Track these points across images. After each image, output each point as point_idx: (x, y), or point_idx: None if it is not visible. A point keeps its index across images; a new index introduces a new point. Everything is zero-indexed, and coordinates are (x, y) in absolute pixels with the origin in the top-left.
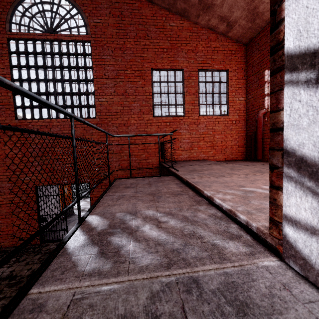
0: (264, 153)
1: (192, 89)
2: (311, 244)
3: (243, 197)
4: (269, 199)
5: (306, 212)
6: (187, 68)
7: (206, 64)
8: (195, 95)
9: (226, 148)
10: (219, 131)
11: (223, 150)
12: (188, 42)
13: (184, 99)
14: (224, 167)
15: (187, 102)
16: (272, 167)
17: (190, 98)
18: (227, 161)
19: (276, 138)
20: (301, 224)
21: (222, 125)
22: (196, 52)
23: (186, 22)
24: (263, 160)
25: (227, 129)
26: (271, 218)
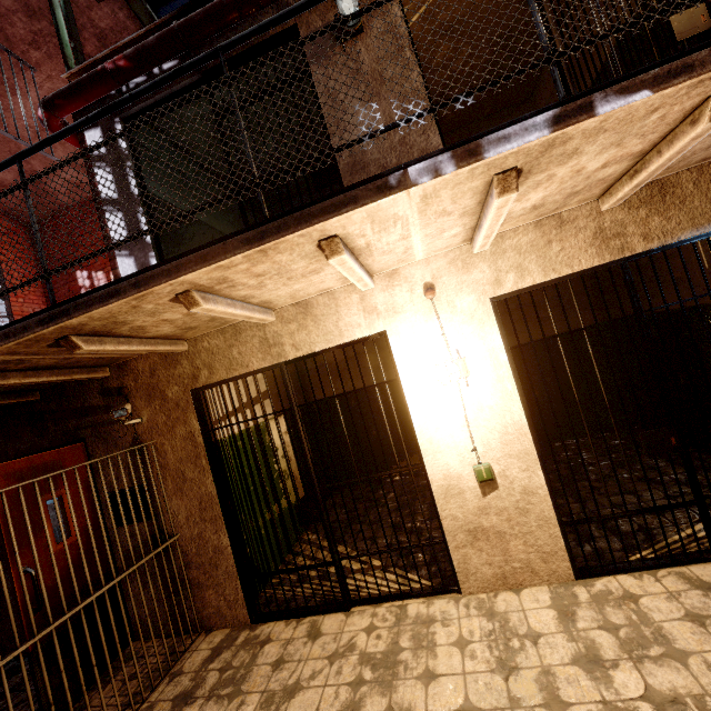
0: None
1: None
2: None
3: None
4: None
5: None
6: None
7: None
8: None
9: None
10: None
11: None
12: None
13: None
14: None
15: None
16: None
17: None
18: None
19: None
20: None
21: None
22: None
23: None
24: None
25: None
26: None
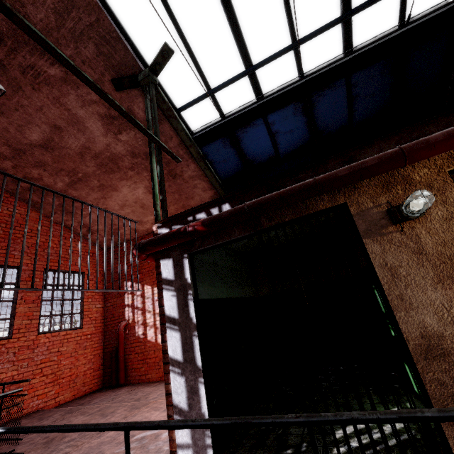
0: (127, 373)
1: (32, 295)
2: (189, 453)
3: (142, 447)
4: (169, 438)
5: (185, 437)
6: (28, 265)
7: (57, 263)
8: (36, 303)
9: (76, 378)
10: (68, 353)
11: (72, 383)
12: (34, 234)
13: (14, 310)
14: (90, 415)
15: (19, 314)
16: (169, 416)
17: (26, 309)
18: (78, 399)
19: (169, 398)
20: (184, 445)
21: (73, 343)
22: (45, 247)
23: (35, 212)
24: (126, 383)
25: (80, 347)
26: (171, 450)
